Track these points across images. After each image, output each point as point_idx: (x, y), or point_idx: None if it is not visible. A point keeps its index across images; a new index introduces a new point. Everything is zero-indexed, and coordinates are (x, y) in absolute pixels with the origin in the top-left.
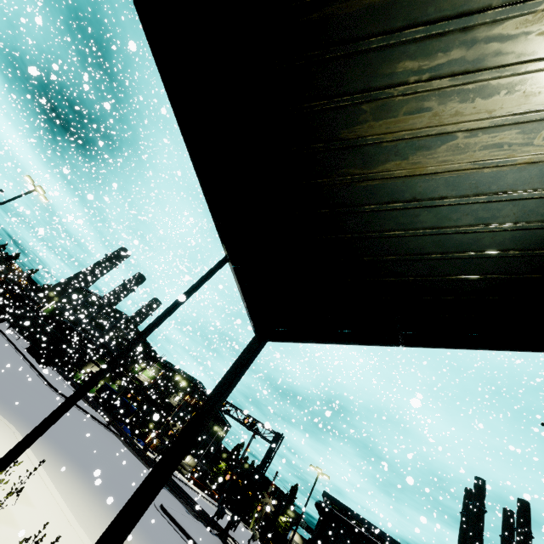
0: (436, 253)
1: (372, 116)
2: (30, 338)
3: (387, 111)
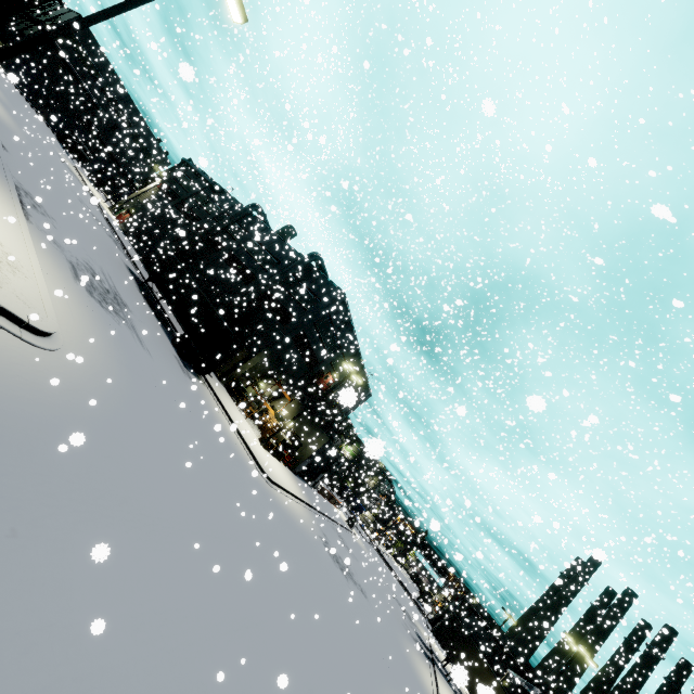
0: None
1: None
2: None
3: None
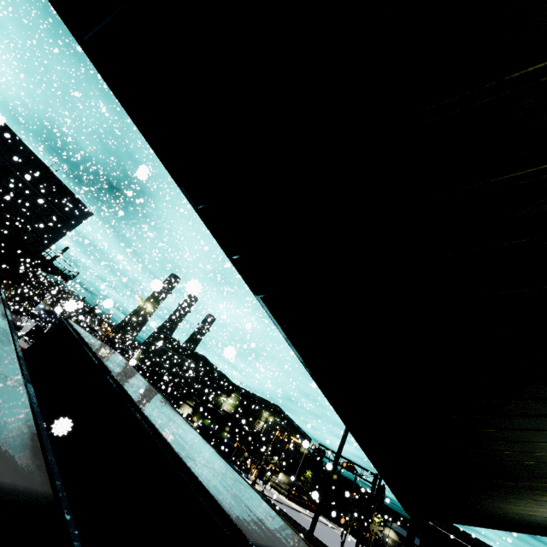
0: (544, 524)
1: (504, 504)
2: None
3: (513, 505)
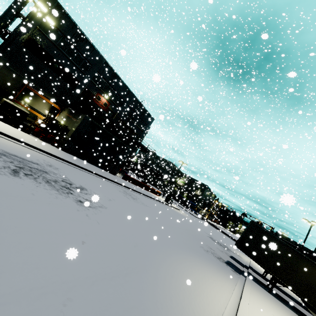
0: None
1: None
2: (161, 189)
3: None
